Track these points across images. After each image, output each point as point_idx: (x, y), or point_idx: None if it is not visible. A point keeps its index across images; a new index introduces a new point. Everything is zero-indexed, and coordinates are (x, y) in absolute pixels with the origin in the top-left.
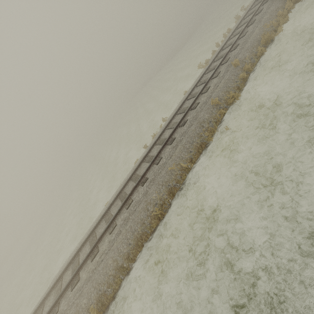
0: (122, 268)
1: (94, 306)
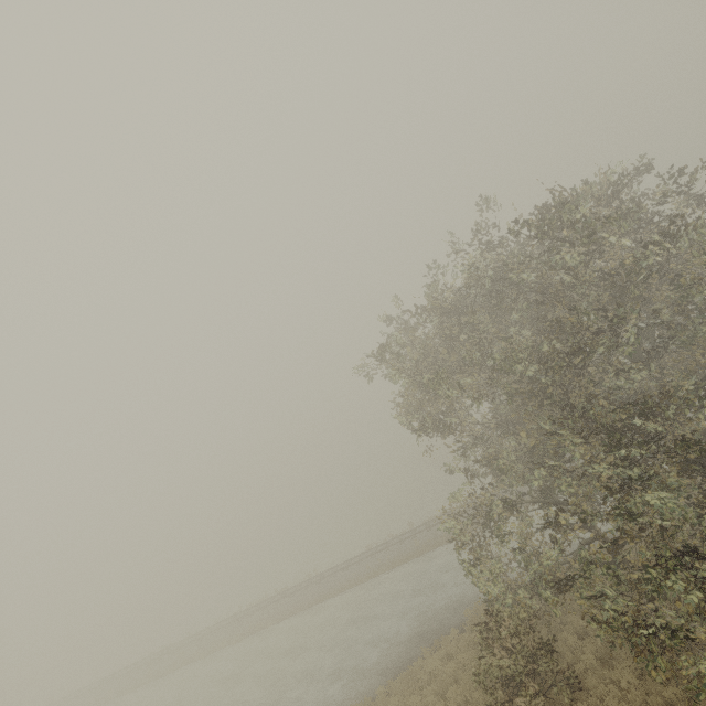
0: None
1: None
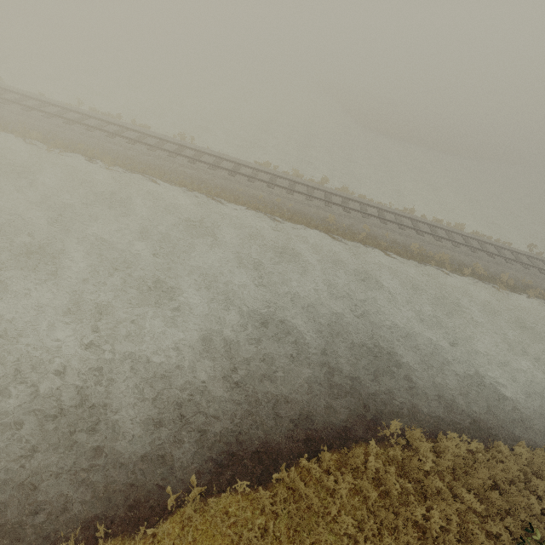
0: None
1: None
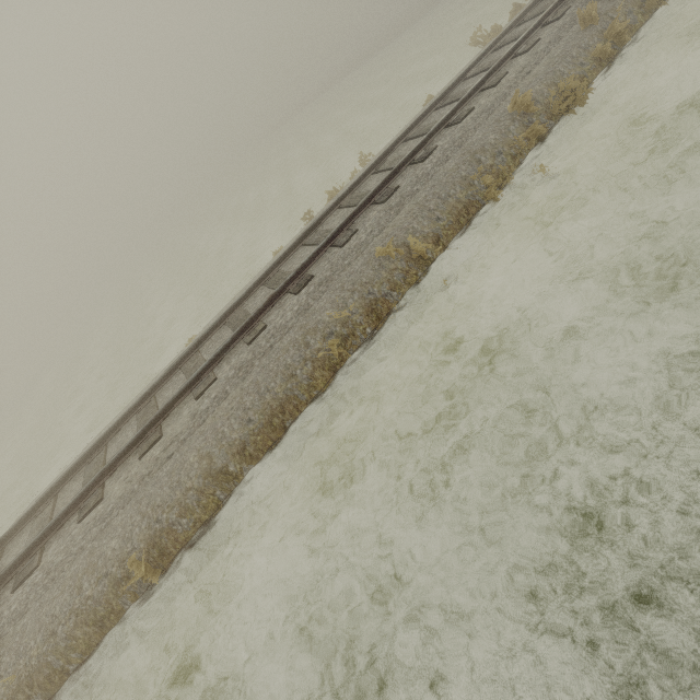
0: (224, 474)
1: (139, 557)
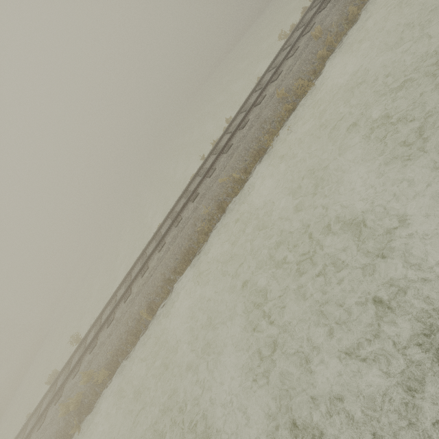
0: (169, 280)
1: (144, 311)
